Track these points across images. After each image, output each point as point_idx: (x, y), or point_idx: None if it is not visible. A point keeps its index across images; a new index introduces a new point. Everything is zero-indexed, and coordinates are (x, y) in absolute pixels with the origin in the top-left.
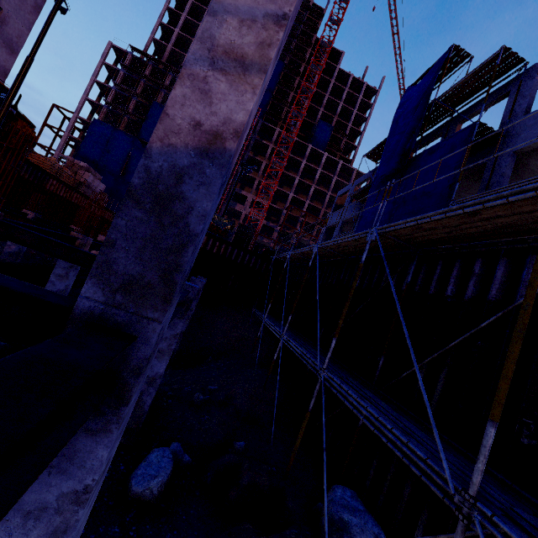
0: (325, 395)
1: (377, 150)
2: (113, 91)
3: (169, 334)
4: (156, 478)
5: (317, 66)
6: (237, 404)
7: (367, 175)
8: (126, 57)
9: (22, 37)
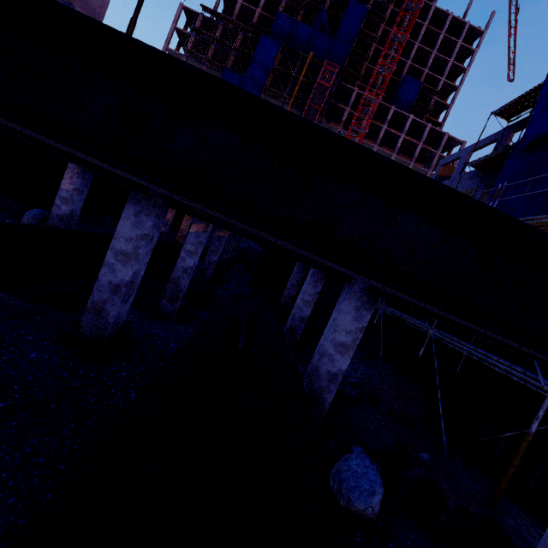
0: (499, 406)
1: (516, 103)
2: (184, 58)
3: (354, 327)
4: (375, 495)
5: (413, 6)
6: (388, 403)
7: (491, 137)
8: (196, 19)
9: (103, 7)
